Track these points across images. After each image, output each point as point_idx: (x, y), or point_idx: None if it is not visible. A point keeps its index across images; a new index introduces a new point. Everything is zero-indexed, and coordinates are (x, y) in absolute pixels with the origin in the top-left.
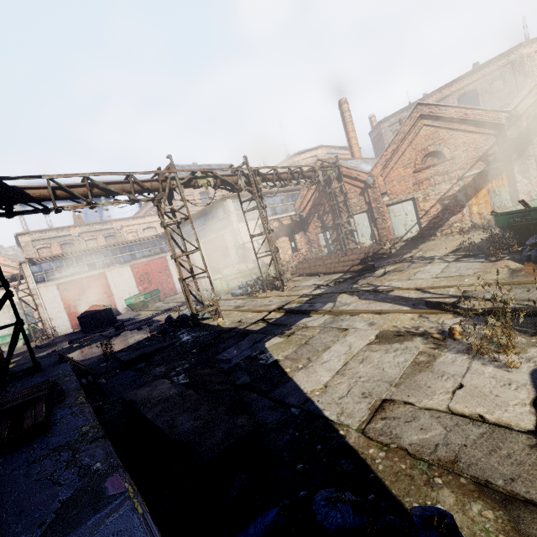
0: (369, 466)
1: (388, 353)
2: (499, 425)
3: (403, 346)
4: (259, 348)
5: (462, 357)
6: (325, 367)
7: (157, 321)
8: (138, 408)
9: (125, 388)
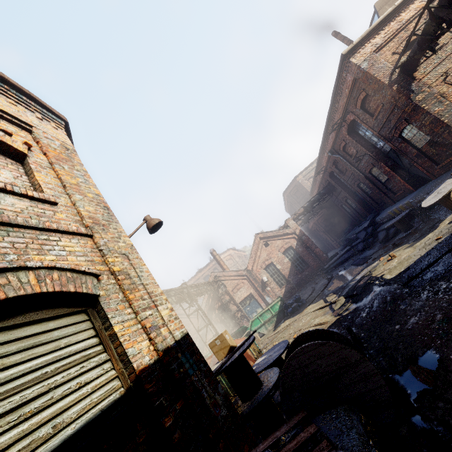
0: None
1: None
2: None
3: None
4: None
5: None
6: None
7: None
8: None
9: None
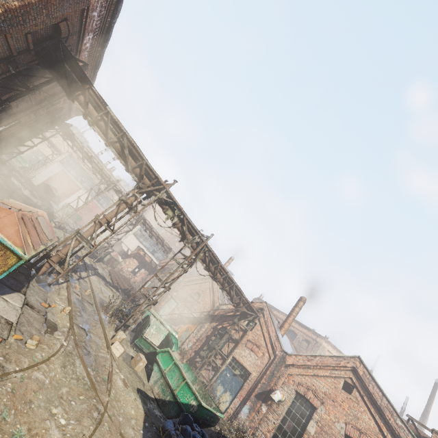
0: None
1: None
2: None
3: None
4: None
5: None
6: None
7: None
8: None
9: None
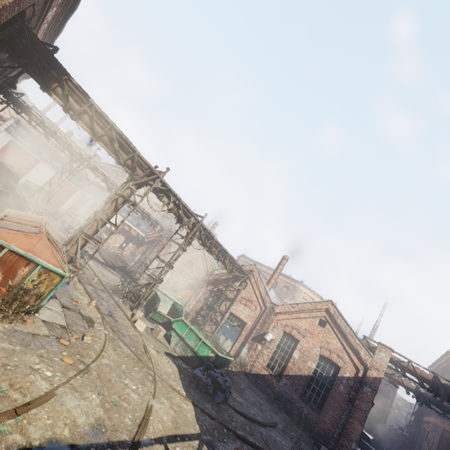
0: None
1: None
2: None
3: None
4: None
5: None
6: None
7: None
8: None
9: None
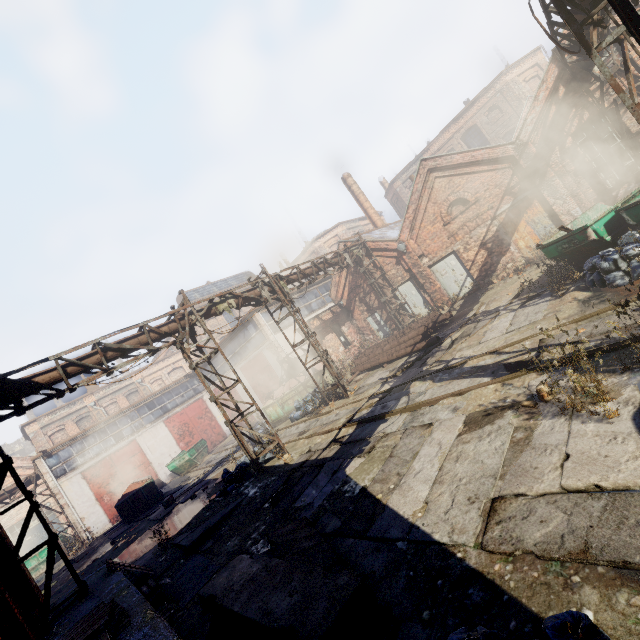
0: (500, 587)
1: (482, 440)
2: (619, 490)
3: (495, 427)
4: (340, 478)
5: (560, 421)
6: (419, 479)
7: (212, 481)
8: (220, 602)
9: (197, 582)
